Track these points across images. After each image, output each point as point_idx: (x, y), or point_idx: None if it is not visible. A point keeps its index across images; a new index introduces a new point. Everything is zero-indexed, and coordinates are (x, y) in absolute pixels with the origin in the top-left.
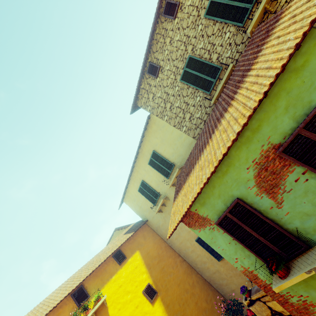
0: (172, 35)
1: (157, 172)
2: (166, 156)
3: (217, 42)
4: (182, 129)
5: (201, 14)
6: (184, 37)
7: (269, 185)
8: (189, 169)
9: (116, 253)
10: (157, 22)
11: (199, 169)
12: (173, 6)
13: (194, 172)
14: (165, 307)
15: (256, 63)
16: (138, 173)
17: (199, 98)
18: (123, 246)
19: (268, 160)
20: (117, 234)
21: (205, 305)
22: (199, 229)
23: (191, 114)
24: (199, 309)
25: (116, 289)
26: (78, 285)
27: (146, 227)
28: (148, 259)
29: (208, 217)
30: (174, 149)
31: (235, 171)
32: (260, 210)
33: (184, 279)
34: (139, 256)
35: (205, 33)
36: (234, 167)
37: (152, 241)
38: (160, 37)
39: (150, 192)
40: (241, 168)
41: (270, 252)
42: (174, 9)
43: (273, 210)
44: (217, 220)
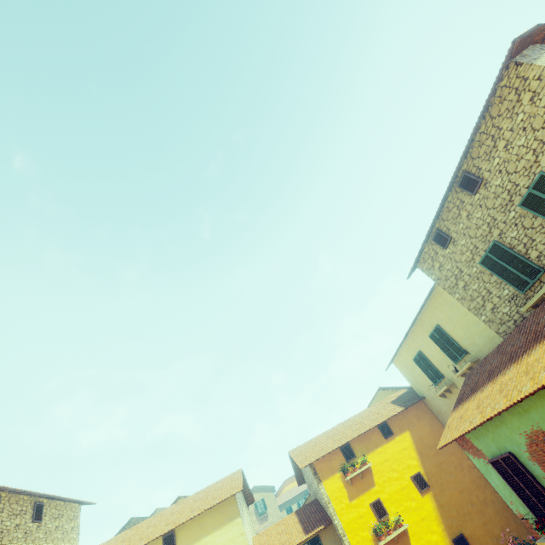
0: (470, 210)
1: (441, 350)
2: (454, 338)
3: (537, 238)
4: (480, 317)
5: (514, 200)
6: (488, 217)
7: (540, 459)
8: (474, 386)
9: (381, 424)
10: (450, 190)
11: (476, 405)
12: (473, 181)
13: (474, 400)
14: (438, 505)
15: (543, 343)
16: (413, 340)
17: (508, 292)
18: (390, 420)
19: (538, 439)
20: (381, 394)
21: (499, 533)
22: (473, 456)
23: (495, 305)
24: (488, 532)
25: (381, 462)
26: (346, 443)
27: (422, 405)
28: (421, 445)
29: (482, 451)
30: (466, 335)
31: (508, 430)
32: (533, 473)
33: (471, 489)
34: (410, 437)
35: (520, 223)
36: (506, 426)
37: (428, 425)
38: (453, 207)
39: (430, 369)
40: (513, 430)
41: (544, 513)
42: (474, 185)
43: (544, 480)
44: (491, 458)
